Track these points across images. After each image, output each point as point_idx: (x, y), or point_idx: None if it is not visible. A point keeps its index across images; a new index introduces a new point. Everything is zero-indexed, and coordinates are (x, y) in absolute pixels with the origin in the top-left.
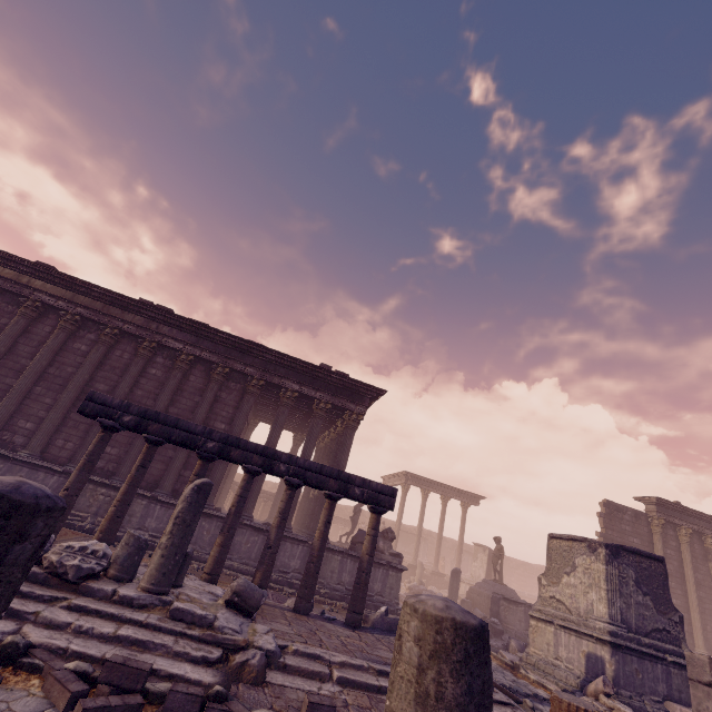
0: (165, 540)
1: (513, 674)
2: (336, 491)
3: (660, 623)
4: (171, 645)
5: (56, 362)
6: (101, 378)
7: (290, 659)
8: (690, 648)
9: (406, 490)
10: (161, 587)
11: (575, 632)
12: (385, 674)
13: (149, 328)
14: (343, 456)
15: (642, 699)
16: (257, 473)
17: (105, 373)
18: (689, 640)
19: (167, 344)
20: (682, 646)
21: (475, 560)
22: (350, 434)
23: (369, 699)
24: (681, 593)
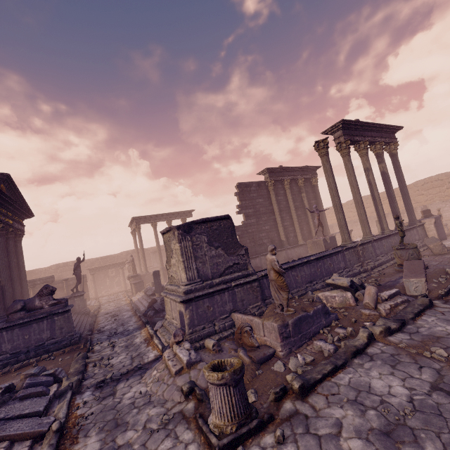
0: None
1: (147, 344)
2: None
3: (231, 262)
4: None
5: None
6: None
7: None
8: (296, 243)
9: (139, 229)
10: None
11: (173, 299)
12: None
13: None
14: None
15: (214, 323)
16: None
17: None
18: (295, 240)
19: None
20: (248, 268)
21: None
22: None
23: None
24: (289, 218)
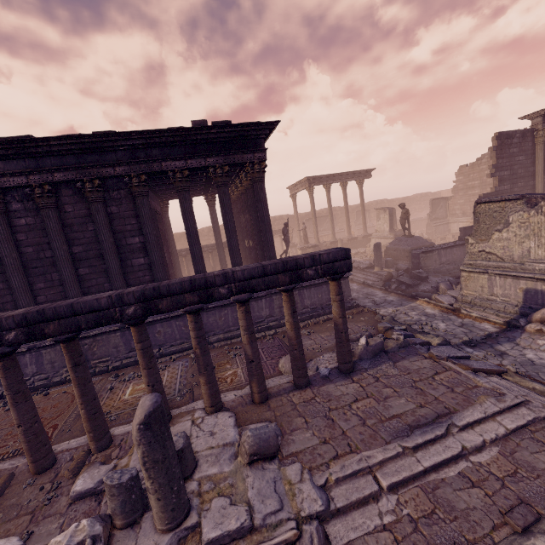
0: (148, 485)
1: (456, 316)
2: (289, 283)
3: None
4: None
5: None
6: None
7: (337, 495)
8: None
9: (312, 192)
10: (179, 518)
11: (512, 276)
12: (419, 447)
13: None
14: (263, 212)
15: None
16: (200, 309)
17: None
18: None
19: (6, 185)
20: None
21: (378, 220)
22: (261, 187)
23: (424, 492)
24: None
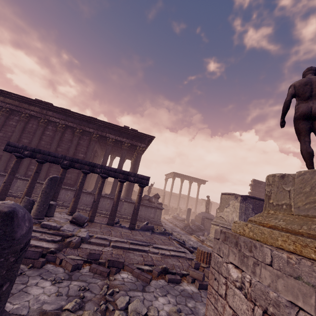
0: (38, 199)
1: (201, 243)
2: (123, 179)
3: None
4: (38, 236)
5: (2, 130)
6: (25, 137)
7: (93, 240)
8: None
9: (174, 179)
10: (39, 217)
11: (226, 228)
12: (133, 244)
13: (42, 113)
14: (136, 166)
15: None
16: (87, 173)
17: (26, 134)
18: None
19: (52, 120)
20: None
21: (201, 205)
22: (139, 156)
23: (123, 252)
24: None
